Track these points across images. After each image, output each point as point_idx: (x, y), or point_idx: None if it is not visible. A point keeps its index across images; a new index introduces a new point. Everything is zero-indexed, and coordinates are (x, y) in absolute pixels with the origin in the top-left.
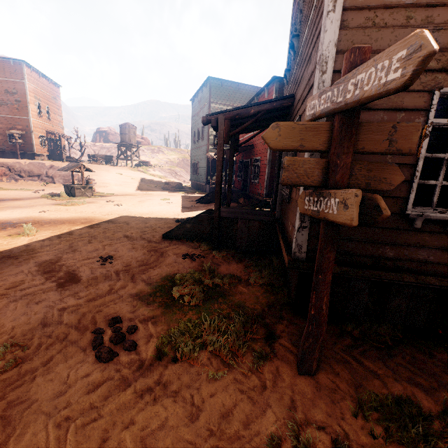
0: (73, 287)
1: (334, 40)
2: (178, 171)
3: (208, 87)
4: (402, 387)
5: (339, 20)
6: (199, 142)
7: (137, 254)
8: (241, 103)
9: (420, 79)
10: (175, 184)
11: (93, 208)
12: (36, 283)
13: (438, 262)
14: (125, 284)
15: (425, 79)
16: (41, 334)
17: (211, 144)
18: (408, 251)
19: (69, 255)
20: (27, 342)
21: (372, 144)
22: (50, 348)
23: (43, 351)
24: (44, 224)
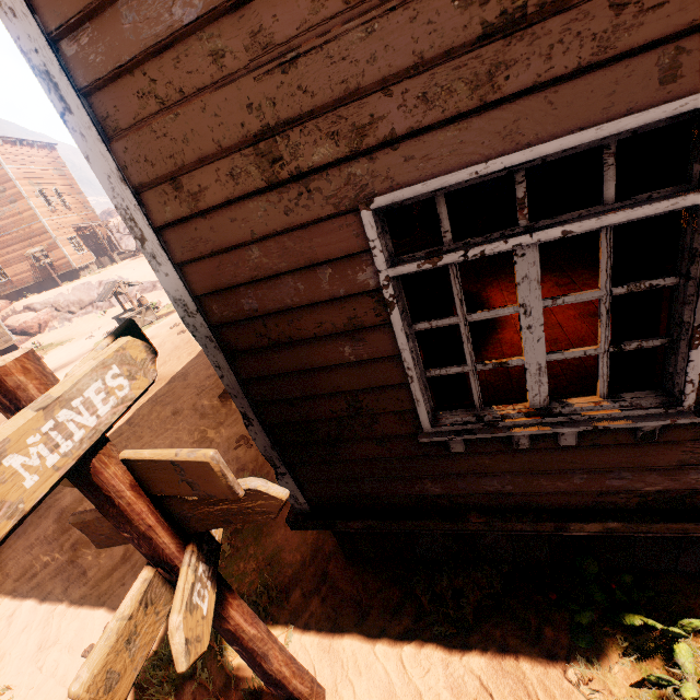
0: (85, 558)
1: (113, 171)
2: None
3: None
4: None
5: (91, 126)
6: None
7: None
8: None
9: (320, 190)
10: None
11: None
12: (48, 560)
13: (524, 493)
14: None
15: (332, 187)
16: (34, 666)
17: None
18: (464, 483)
19: None
20: (17, 684)
21: (169, 486)
22: (37, 692)
23: (30, 698)
24: None
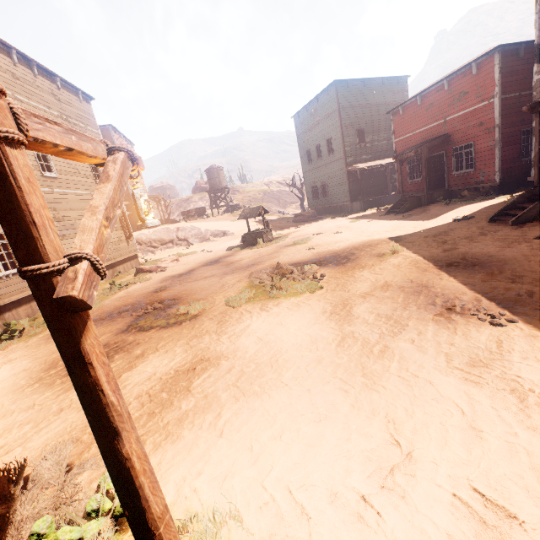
0: None
1: None
2: (269, 206)
3: (334, 93)
4: None
5: None
6: (322, 160)
7: None
8: (369, 101)
9: None
10: (310, 213)
11: (330, 239)
12: None
13: None
14: None
15: None
16: None
17: (348, 156)
18: None
19: (502, 245)
20: None
21: None
22: None
23: None
24: (360, 250)
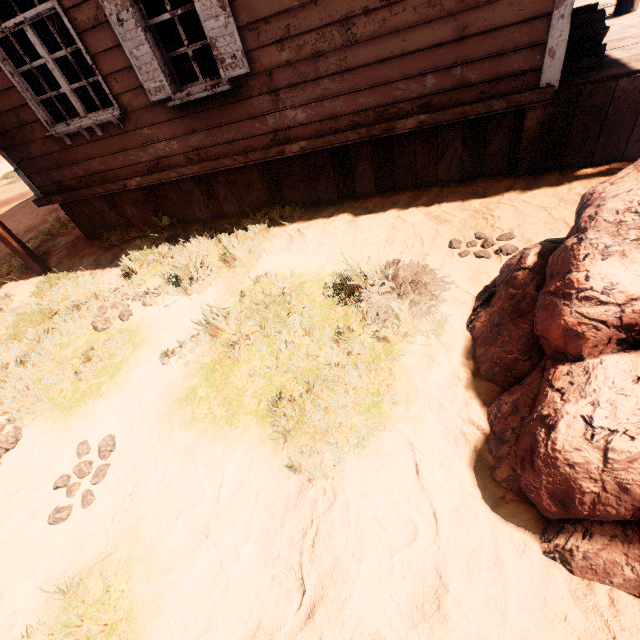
0: None
1: None
2: None
3: None
4: (85, 268)
5: None
6: None
7: (33, 222)
8: None
9: None
10: None
11: None
12: None
13: (109, 169)
14: (1, 251)
15: None
16: None
17: None
18: (87, 166)
19: None
20: None
21: None
22: None
23: None
24: None
